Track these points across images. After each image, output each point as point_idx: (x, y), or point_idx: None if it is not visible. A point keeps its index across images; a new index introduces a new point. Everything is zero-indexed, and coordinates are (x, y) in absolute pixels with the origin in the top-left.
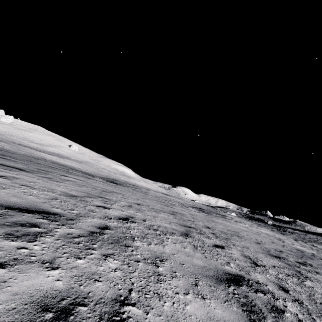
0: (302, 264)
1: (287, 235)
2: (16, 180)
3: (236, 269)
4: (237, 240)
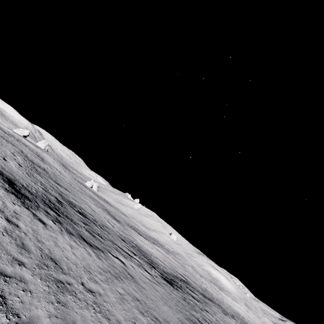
0: None
1: None
2: (75, 250)
3: None
4: None
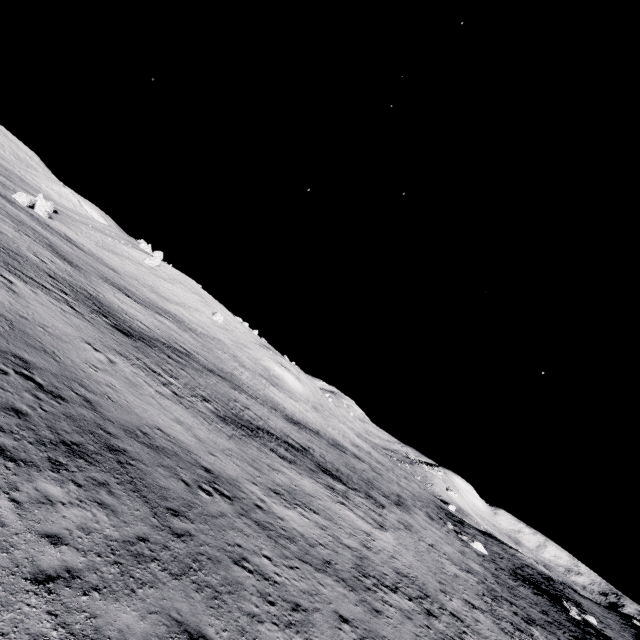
0: (19, 373)
1: (540, 630)
2: None
3: None
4: (11, 342)
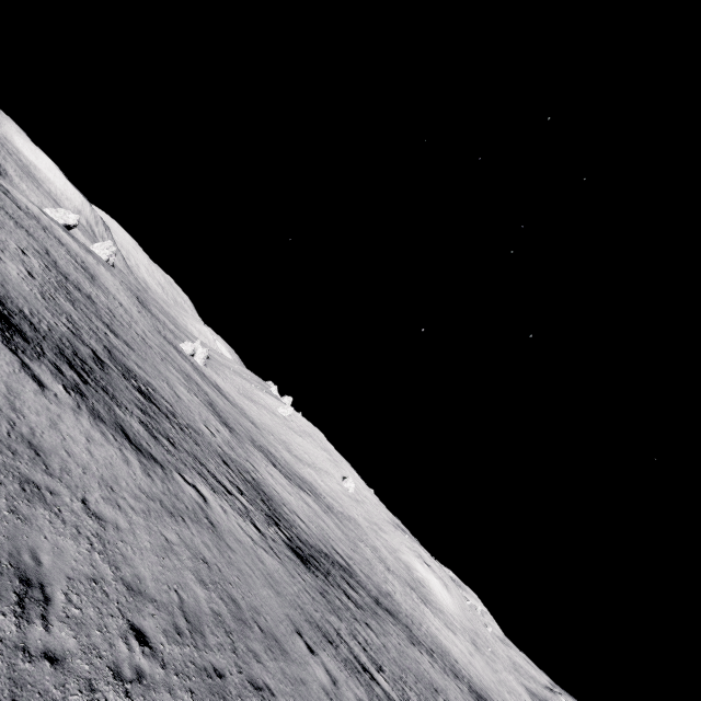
0: None
1: None
2: (95, 446)
3: (63, 606)
4: None
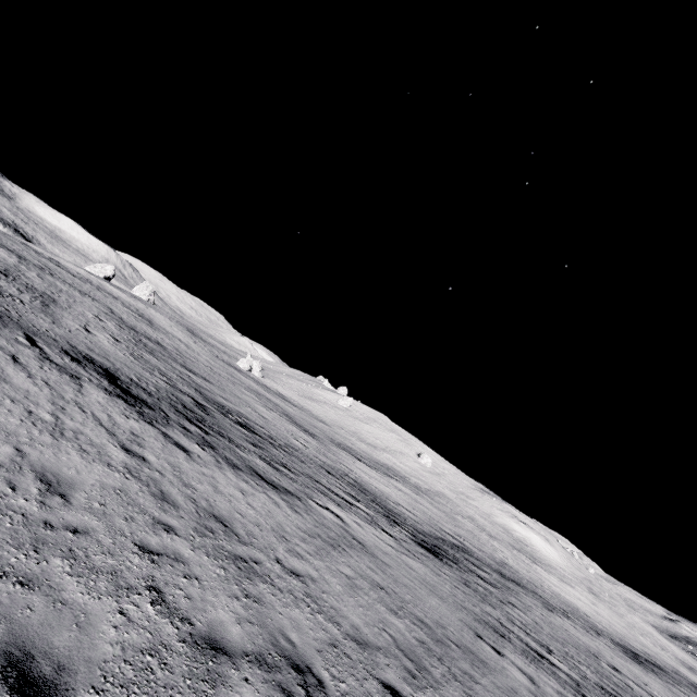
0: None
1: None
2: (250, 498)
3: (333, 684)
4: None
